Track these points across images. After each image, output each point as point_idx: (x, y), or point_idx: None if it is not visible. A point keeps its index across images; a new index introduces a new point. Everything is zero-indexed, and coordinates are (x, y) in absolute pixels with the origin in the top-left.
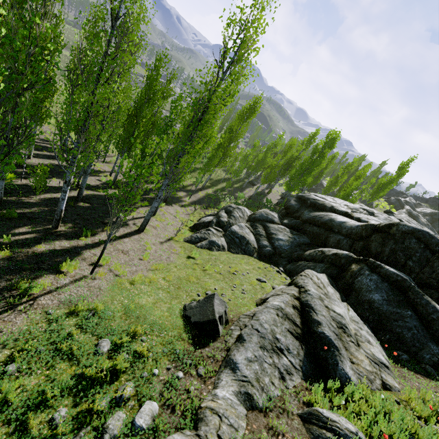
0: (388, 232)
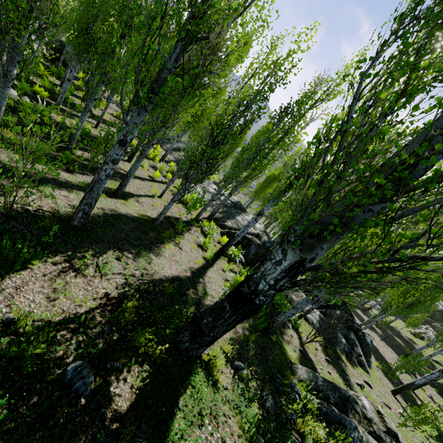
0: (442, 313)
